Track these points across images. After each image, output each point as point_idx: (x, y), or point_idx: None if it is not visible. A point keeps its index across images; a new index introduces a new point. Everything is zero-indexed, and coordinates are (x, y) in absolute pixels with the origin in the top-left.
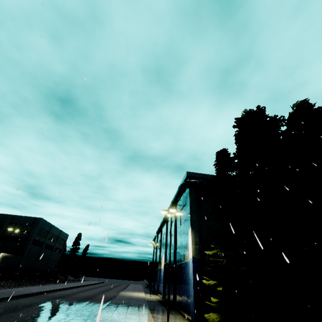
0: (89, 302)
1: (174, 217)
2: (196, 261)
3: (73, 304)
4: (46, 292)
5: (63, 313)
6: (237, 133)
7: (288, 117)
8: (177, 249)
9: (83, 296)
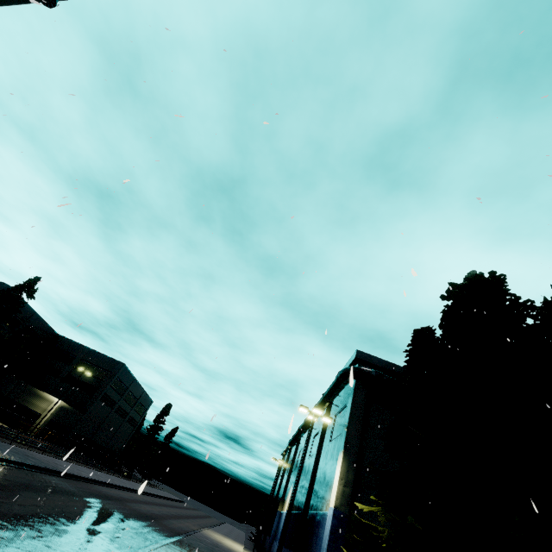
0: (154, 524)
1: (323, 423)
2: (339, 517)
3: (131, 516)
4: (99, 482)
5: (114, 524)
6: (446, 310)
7: (542, 304)
8: (316, 485)
9: (147, 510)
